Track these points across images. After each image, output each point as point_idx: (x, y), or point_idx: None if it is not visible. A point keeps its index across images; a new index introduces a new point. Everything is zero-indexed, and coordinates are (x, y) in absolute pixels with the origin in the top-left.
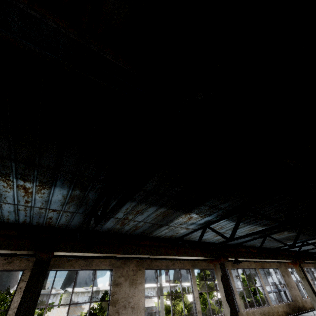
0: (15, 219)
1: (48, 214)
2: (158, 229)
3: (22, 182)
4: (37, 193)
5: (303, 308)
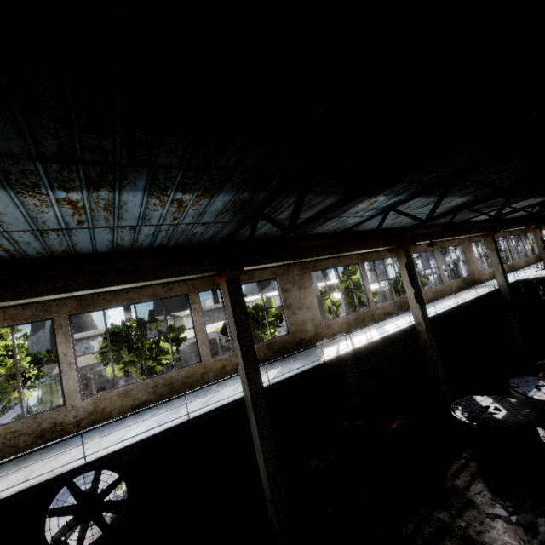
0: (150, 243)
1: (194, 230)
2: (323, 225)
3: (180, 195)
4: (193, 205)
5: (478, 281)
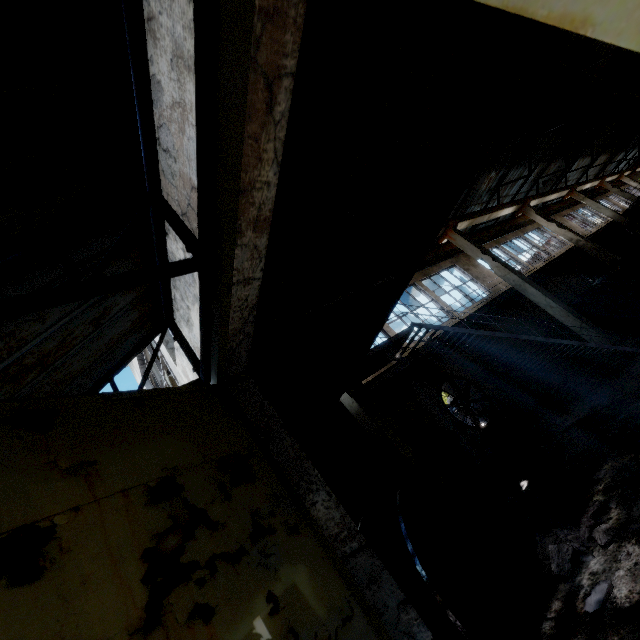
0: None
1: None
2: None
3: None
4: None
5: None
